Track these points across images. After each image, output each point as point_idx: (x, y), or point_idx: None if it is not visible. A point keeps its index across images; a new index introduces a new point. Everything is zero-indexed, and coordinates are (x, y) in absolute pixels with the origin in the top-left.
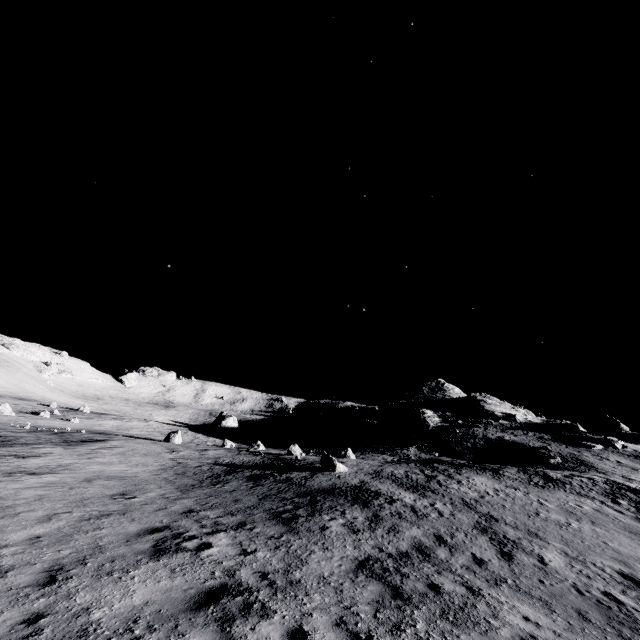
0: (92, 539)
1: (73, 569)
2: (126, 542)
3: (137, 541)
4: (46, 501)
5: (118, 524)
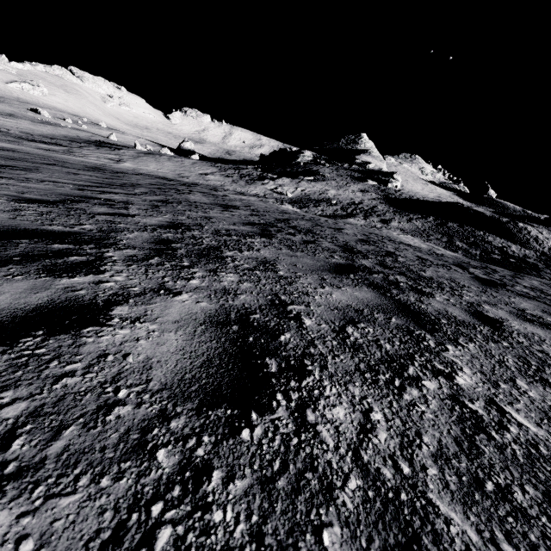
0: None
1: None
2: None
3: None
4: None
5: None
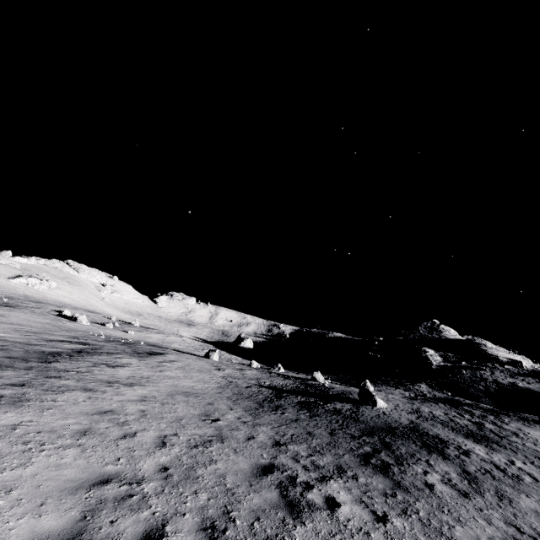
0: (216, 477)
1: (226, 529)
2: (250, 486)
3: (260, 485)
4: (150, 418)
5: (226, 456)
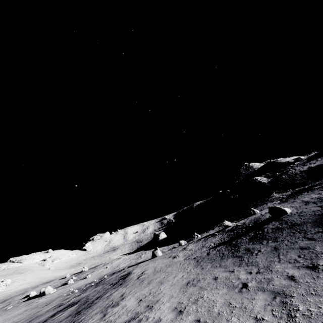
0: None
1: None
2: None
3: None
4: (215, 322)
5: None
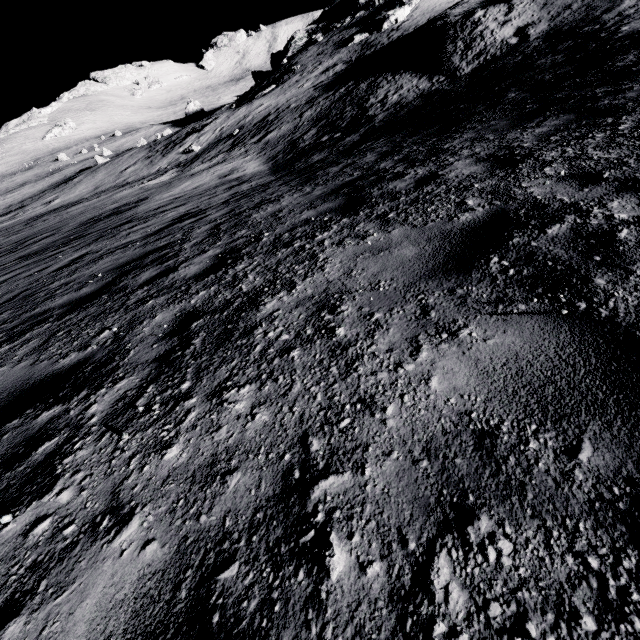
0: None
1: None
2: None
3: None
4: None
5: None
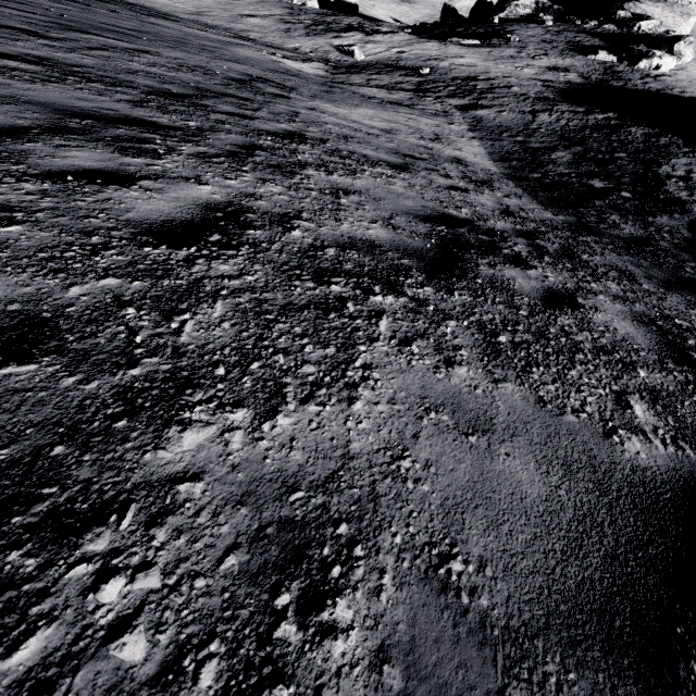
0: None
1: None
2: None
3: None
4: None
5: None
